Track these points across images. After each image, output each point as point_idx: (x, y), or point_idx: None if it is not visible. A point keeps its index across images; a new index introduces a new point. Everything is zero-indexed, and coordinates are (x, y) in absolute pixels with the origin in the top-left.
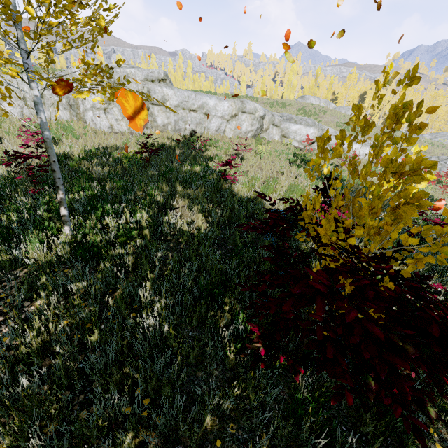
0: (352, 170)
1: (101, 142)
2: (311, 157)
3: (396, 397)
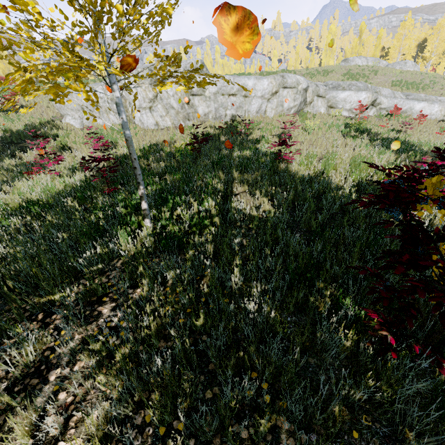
0: None
1: (150, 140)
2: (366, 125)
3: None
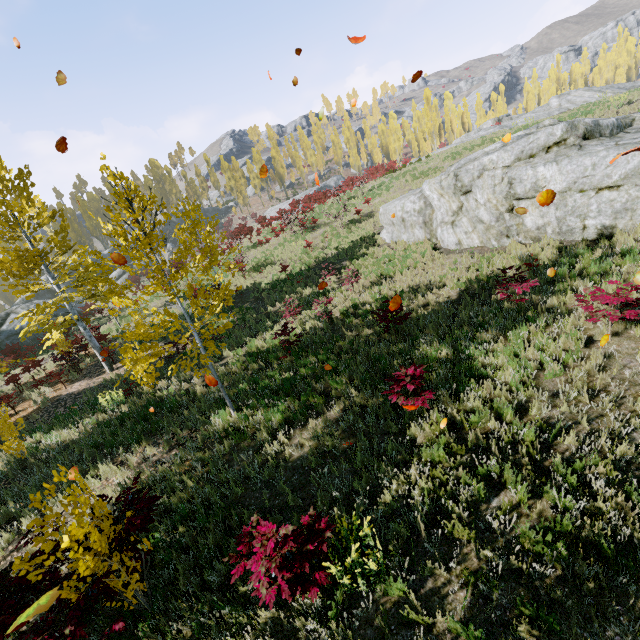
0: (102, 504)
1: (421, 275)
2: None
3: (46, 618)
